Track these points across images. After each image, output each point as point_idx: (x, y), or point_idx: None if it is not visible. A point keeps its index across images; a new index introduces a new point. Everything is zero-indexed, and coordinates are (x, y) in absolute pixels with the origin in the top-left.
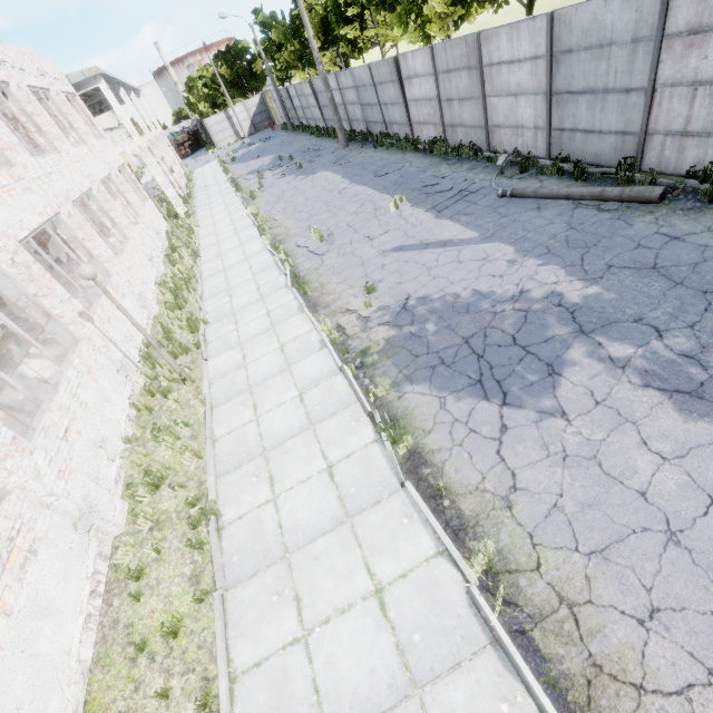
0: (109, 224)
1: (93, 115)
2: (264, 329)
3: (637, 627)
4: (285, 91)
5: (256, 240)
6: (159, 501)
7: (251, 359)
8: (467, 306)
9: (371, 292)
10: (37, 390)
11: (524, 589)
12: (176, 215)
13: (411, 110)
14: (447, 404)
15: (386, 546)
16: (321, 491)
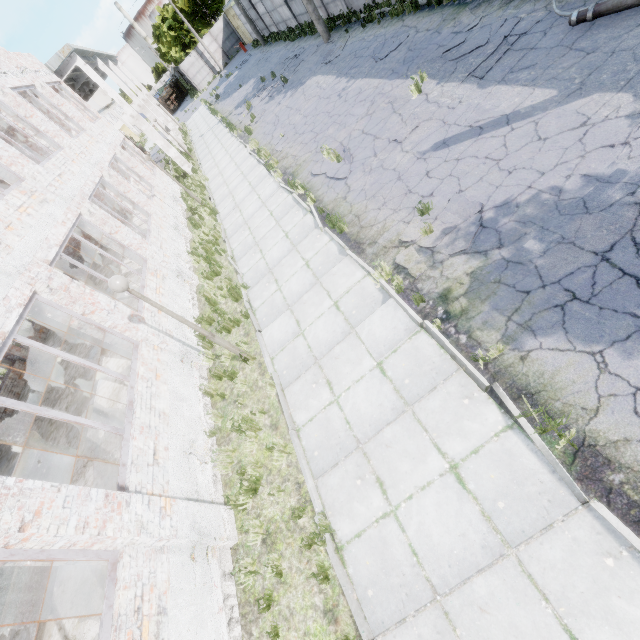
0: (130, 206)
1: (86, 98)
2: (308, 284)
3: None
4: (246, 1)
5: (267, 179)
6: (262, 507)
7: (305, 324)
8: (582, 203)
9: (425, 212)
10: (120, 394)
11: None
12: (184, 174)
13: None
14: (610, 365)
15: (590, 603)
16: (453, 504)
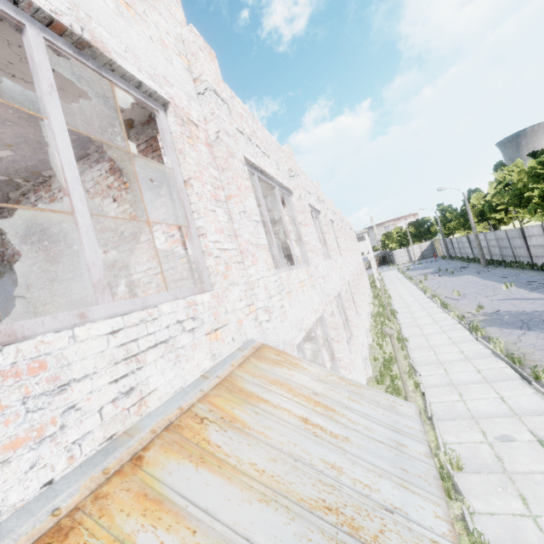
0: None
1: None
2: (425, 315)
3: (543, 356)
4: (449, 240)
5: (422, 295)
6: (384, 340)
7: (418, 321)
8: (527, 313)
9: (480, 309)
10: None
11: (510, 352)
12: (375, 286)
13: (531, 250)
14: (503, 330)
15: (466, 347)
16: (445, 340)
